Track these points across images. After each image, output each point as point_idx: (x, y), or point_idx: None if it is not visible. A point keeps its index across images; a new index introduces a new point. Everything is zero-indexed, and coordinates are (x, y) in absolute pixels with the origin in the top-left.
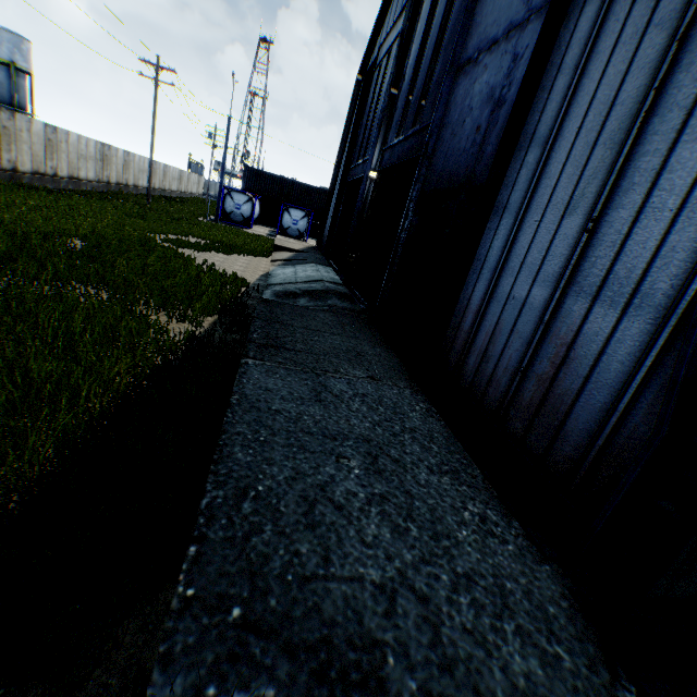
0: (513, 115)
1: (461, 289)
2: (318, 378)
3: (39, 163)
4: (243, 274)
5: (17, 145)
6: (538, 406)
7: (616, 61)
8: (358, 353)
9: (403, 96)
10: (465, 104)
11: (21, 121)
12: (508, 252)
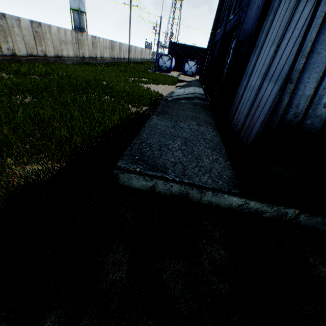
0: None
1: (238, 86)
2: (176, 122)
3: (90, 53)
4: (162, 92)
5: (83, 47)
6: (248, 126)
7: None
8: (197, 117)
9: None
10: None
11: (84, 36)
12: (254, 66)
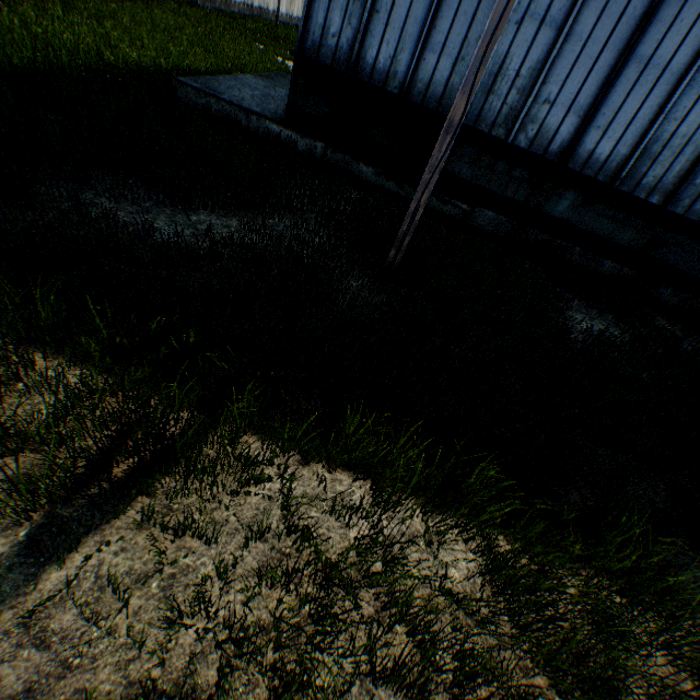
0: None
1: None
2: (275, 88)
3: None
4: None
5: None
6: None
7: None
8: None
9: None
10: None
11: None
12: None
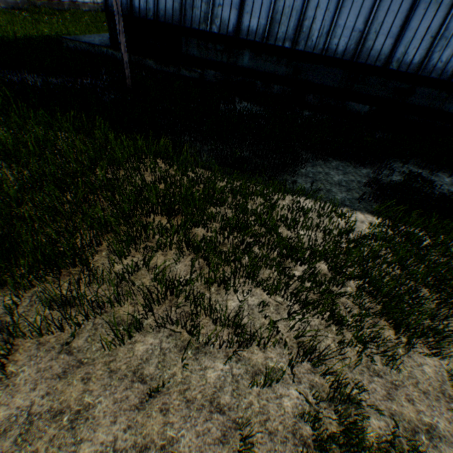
0: None
1: None
2: None
3: None
4: None
5: None
6: None
7: None
8: None
9: None
10: None
11: None
12: None
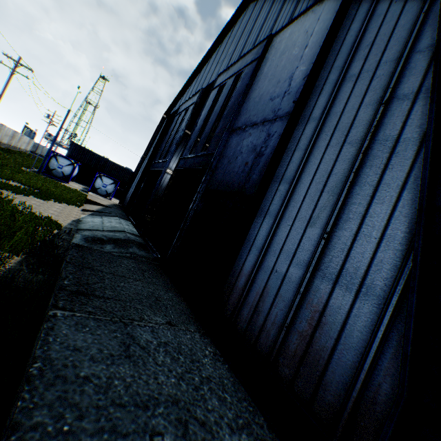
0: (271, 163)
1: (236, 257)
2: (126, 328)
3: None
4: (57, 218)
5: None
6: (302, 357)
7: (330, 153)
8: (157, 298)
9: (195, 133)
10: (237, 148)
11: None
12: (270, 240)
